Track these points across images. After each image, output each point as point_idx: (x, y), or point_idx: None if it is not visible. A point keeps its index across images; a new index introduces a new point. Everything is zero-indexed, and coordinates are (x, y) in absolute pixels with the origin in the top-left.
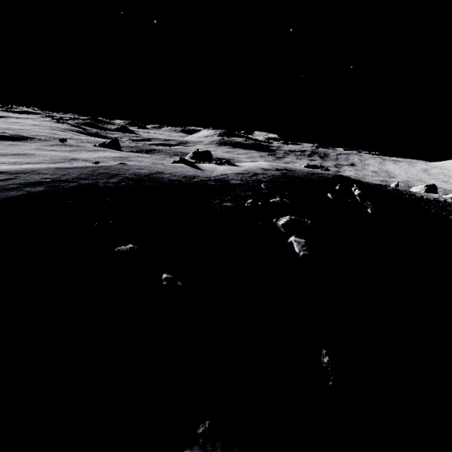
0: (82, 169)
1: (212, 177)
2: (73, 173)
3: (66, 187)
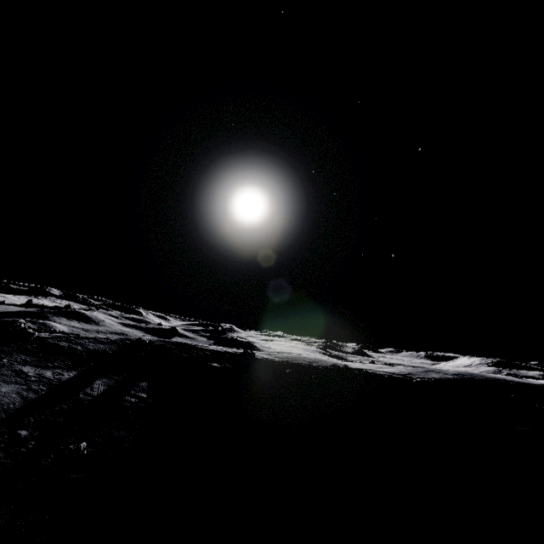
0: (462, 371)
1: (539, 383)
2: (461, 372)
3: (467, 376)
